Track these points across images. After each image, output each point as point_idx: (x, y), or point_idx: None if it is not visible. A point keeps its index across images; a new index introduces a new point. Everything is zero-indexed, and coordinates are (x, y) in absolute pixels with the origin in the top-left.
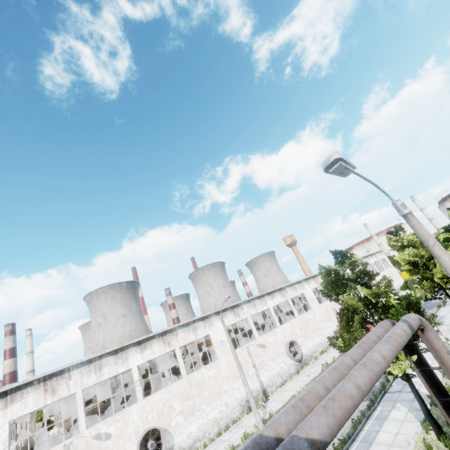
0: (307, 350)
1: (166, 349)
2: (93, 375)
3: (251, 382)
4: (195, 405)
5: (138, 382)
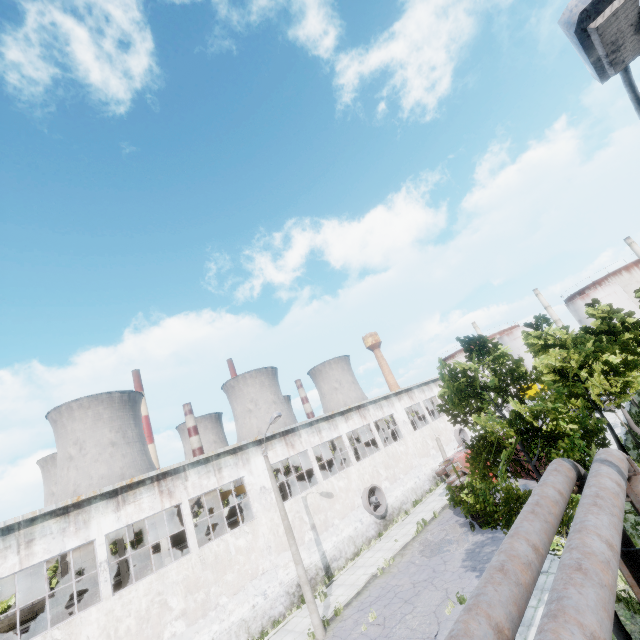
0: (394, 500)
1: (164, 503)
2: (11, 557)
3: (307, 553)
4: (210, 599)
5: (104, 565)
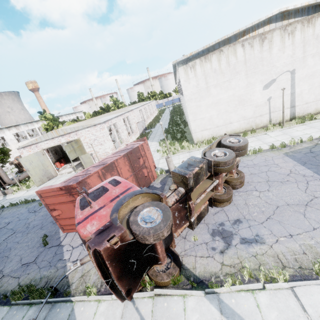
0: None
1: None
2: None
3: None
4: None
5: None
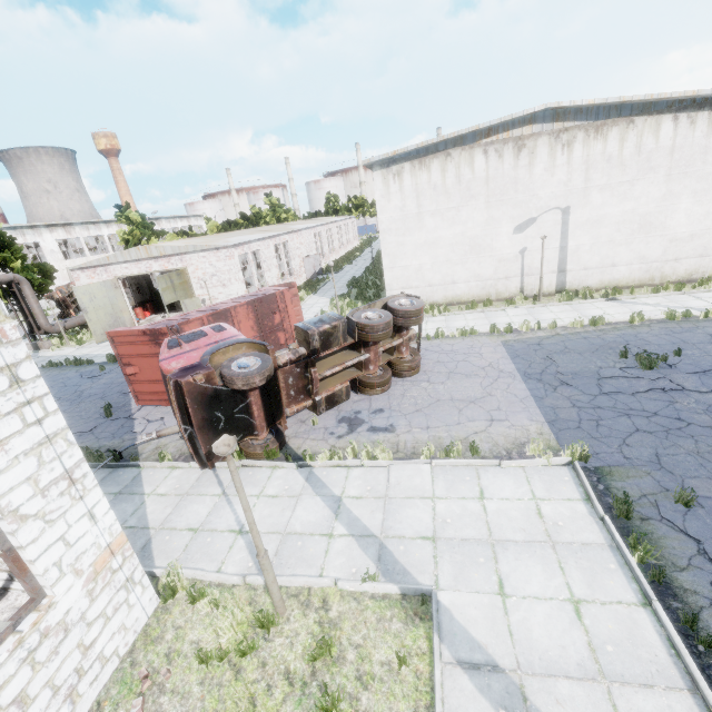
0: None
1: None
2: None
3: None
4: None
5: None
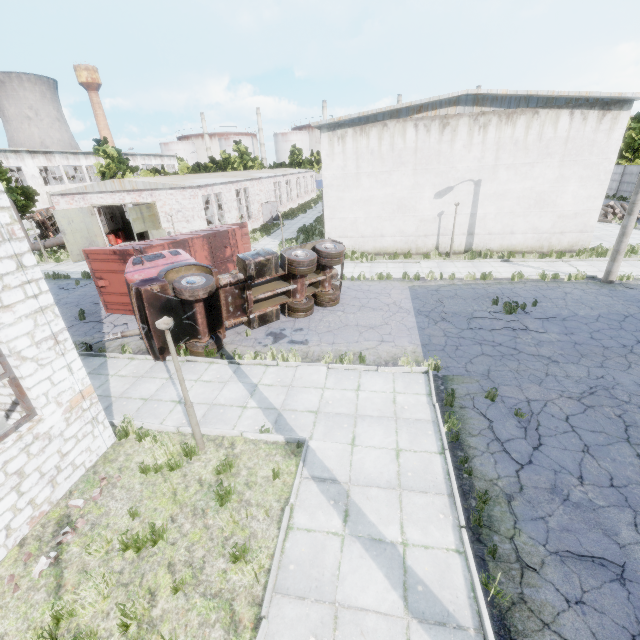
0: None
1: None
2: None
3: None
4: None
5: None
